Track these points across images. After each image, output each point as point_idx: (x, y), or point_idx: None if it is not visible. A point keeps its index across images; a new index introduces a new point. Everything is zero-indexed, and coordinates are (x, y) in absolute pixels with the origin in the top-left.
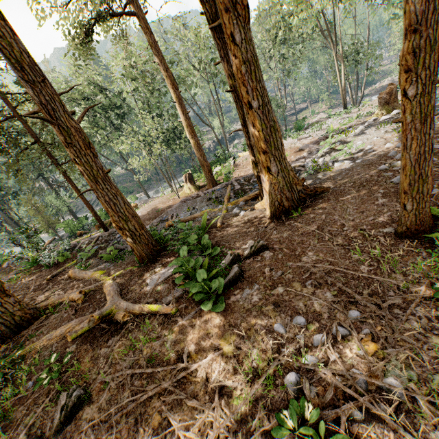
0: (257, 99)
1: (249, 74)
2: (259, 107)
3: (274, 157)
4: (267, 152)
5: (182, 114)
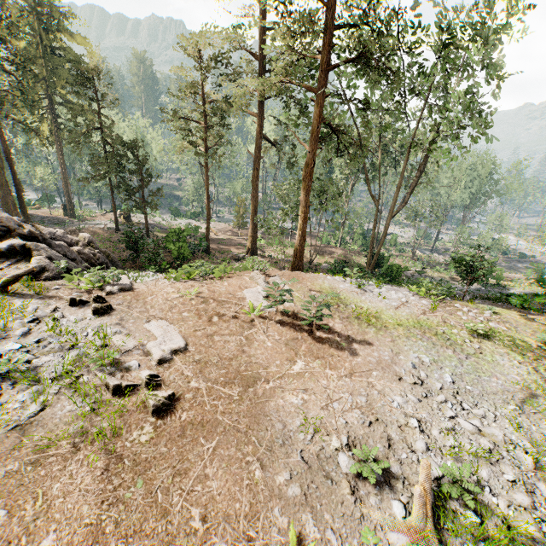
0: (2, 192)
1: (1, 185)
2: (3, 194)
3: (6, 209)
4: (4, 206)
5: (62, 175)
